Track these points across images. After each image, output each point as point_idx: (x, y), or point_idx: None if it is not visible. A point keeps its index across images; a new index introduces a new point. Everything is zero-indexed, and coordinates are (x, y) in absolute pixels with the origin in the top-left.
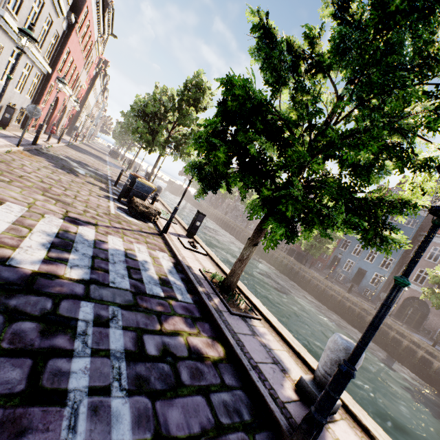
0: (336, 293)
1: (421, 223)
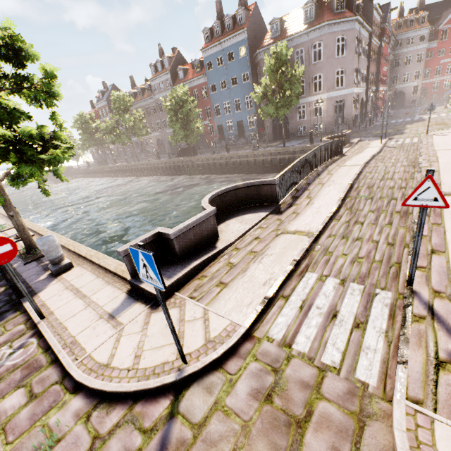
0: (222, 159)
1: (249, 46)
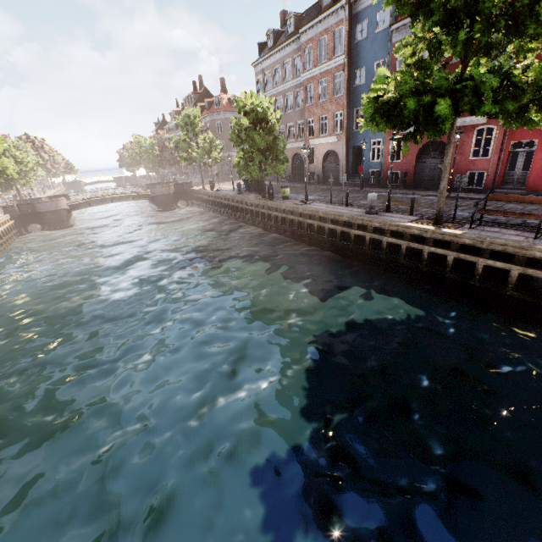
0: None
1: None
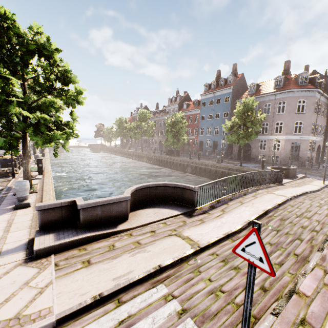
0: (193, 163)
1: (232, 97)
